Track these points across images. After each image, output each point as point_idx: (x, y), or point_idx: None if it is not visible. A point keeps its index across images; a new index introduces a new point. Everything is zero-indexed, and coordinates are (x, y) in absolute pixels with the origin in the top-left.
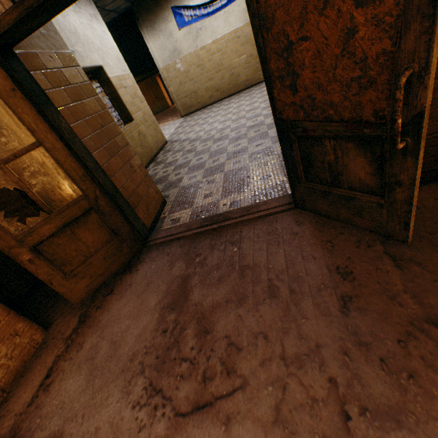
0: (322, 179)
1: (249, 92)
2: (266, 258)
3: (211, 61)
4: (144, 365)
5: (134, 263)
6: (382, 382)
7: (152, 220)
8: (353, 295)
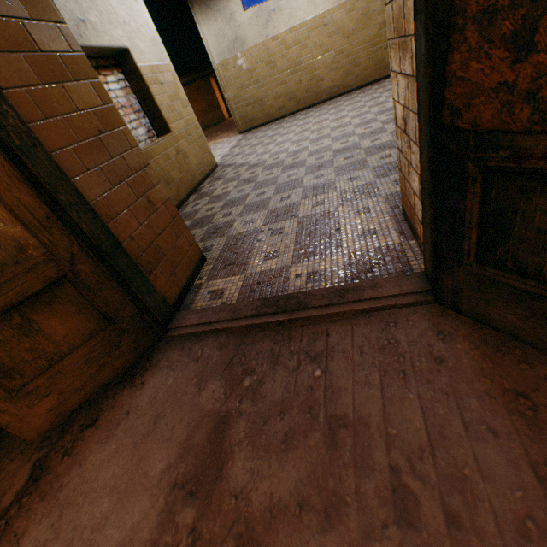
0: (527, 266)
1: (335, 103)
2: (381, 408)
3: (285, 58)
4: None
5: (141, 368)
6: None
7: (179, 289)
8: None
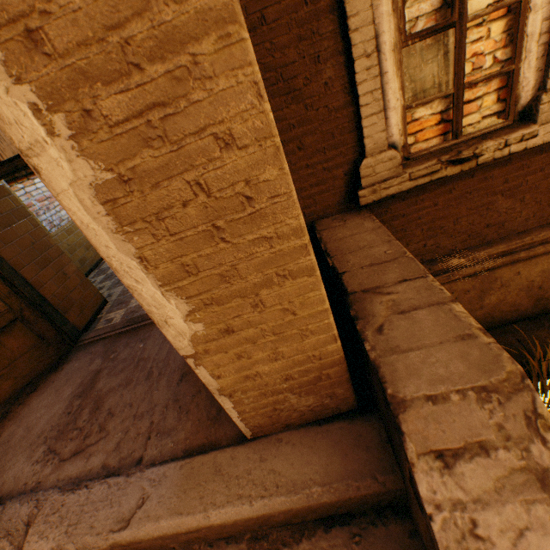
0: None
1: None
2: (157, 351)
3: None
4: (48, 437)
5: (62, 363)
6: (174, 418)
7: (87, 321)
8: (189, 372)
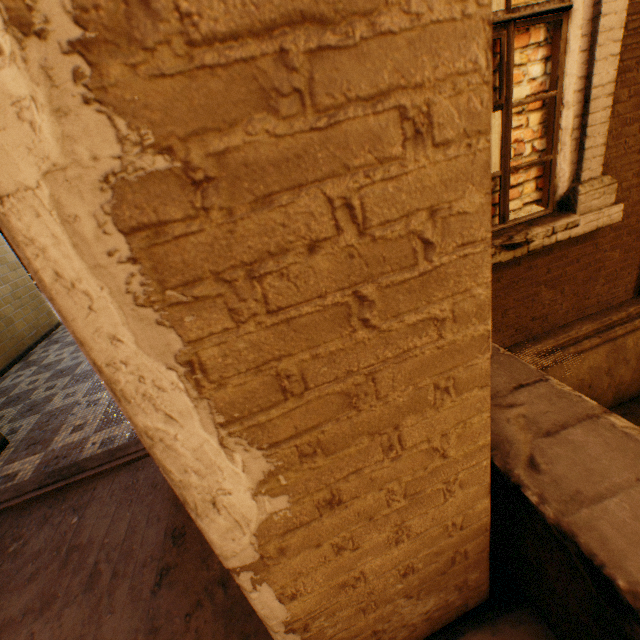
0: None
1: None
2: (108, 528)
3: None
4: None
5: None
6: None
7: None
8: (174, 564)
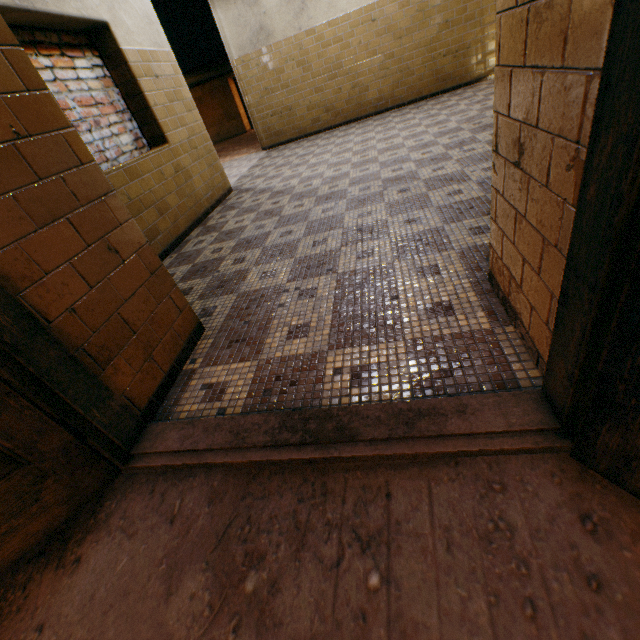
0: None
1: (382, 119)
2: None
3: (323, 58)
4: None
5: (79, 526)
6: None
7: (157, 381)
8: None
